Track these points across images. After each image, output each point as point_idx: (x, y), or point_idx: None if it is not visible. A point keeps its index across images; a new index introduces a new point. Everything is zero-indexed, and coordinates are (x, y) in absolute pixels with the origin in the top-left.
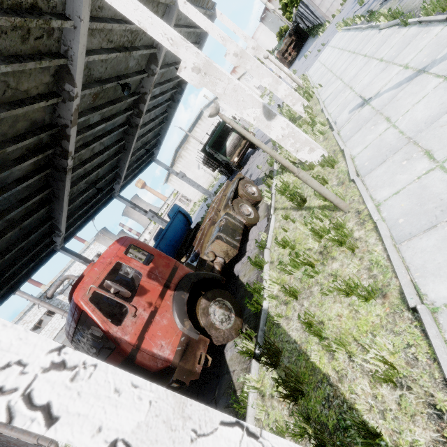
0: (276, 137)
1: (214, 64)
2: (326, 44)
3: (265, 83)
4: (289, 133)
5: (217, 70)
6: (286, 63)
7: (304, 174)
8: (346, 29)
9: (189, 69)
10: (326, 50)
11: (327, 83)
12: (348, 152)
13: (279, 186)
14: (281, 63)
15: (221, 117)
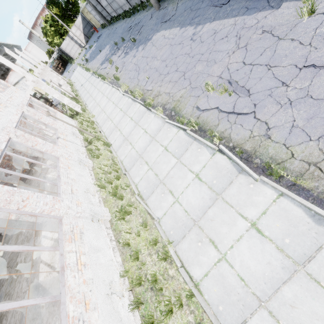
0: (63, 91)
1: (44, 73)
2: (75, 69)
3: (55, 79)
4: (66, 90)
5: (45, 74)
6: (59, 73)
7: (70, 93)
8: (80, 67)
9: (37, 73)
10: (75, 72)
11: (76, 82)
12: (79, 93)
13: (68, 107)
14: (56, 72)
15: (52, 82)
